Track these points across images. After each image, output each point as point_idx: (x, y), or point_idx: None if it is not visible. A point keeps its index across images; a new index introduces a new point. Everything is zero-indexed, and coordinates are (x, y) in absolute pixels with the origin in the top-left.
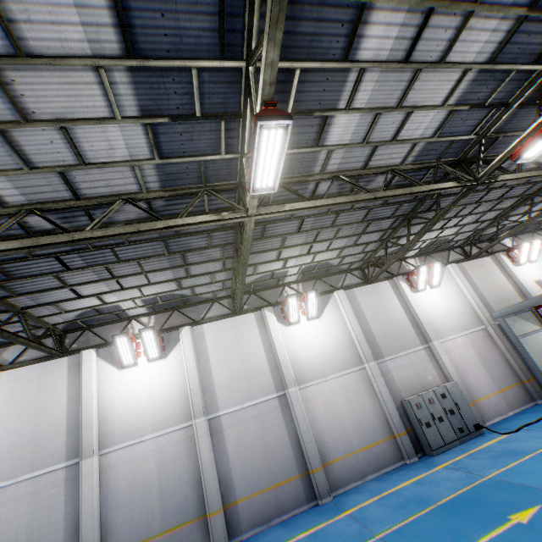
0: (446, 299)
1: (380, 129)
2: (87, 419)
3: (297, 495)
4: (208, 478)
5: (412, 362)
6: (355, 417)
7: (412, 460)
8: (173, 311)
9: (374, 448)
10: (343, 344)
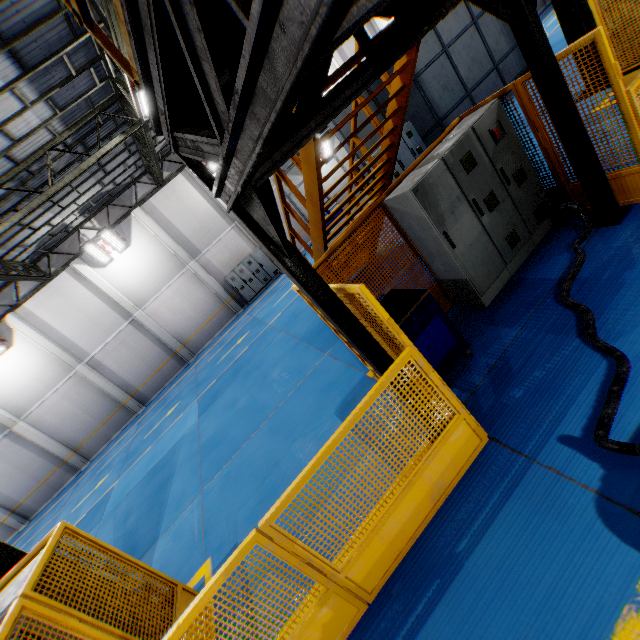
0: None
1: None
2: None
3: (175, 367)
4: (110, 390)
5: (226, 244)
6: (194, 306)
7: (240, 312)
8: None
9: (215, 318)
10: (163, 258)
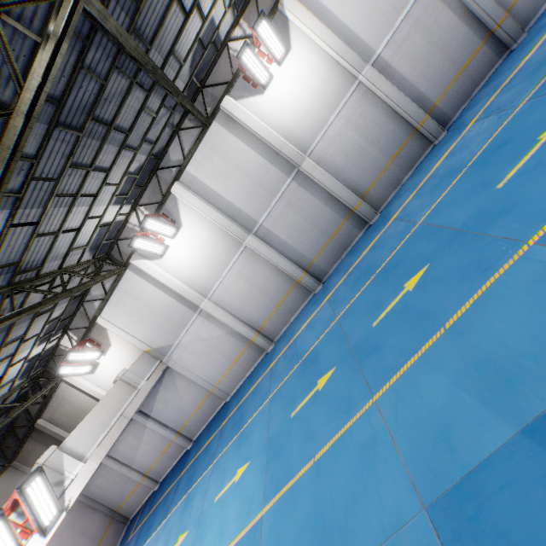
0: None
1: None
2: (278, 143)
3: (488, 60)
4: (403, 105)
5: None
6: None
7: None
8: None
9: None
10: None
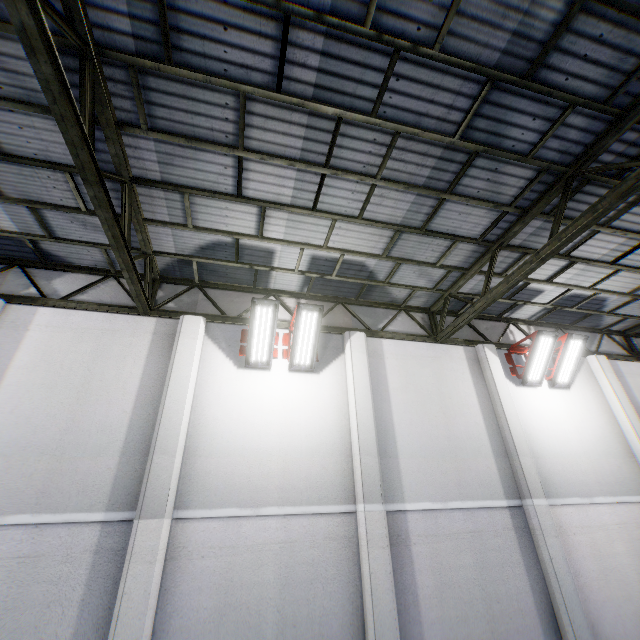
0: None
1: None
2: (168, 437)
3: None
4: None
5: None
6: None
7: None
8: (336, 303)
9: None
10: (612, 446)
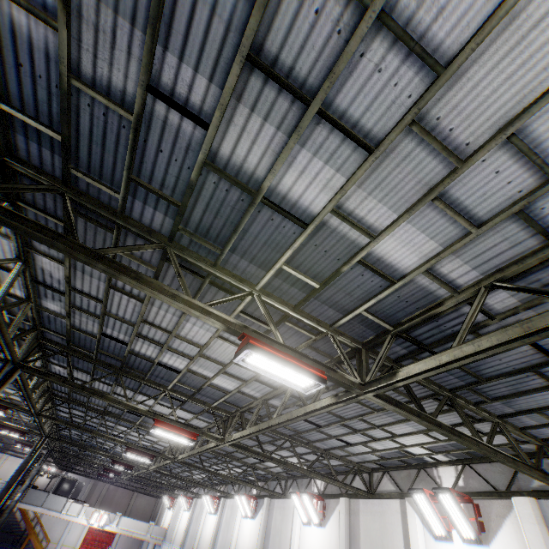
0: (323, 548)
1: (149, 441)
2: (197, 534)
3: None
4: None
5: None
6: None
7: None
8: (226, 485)
9: None
10: None
